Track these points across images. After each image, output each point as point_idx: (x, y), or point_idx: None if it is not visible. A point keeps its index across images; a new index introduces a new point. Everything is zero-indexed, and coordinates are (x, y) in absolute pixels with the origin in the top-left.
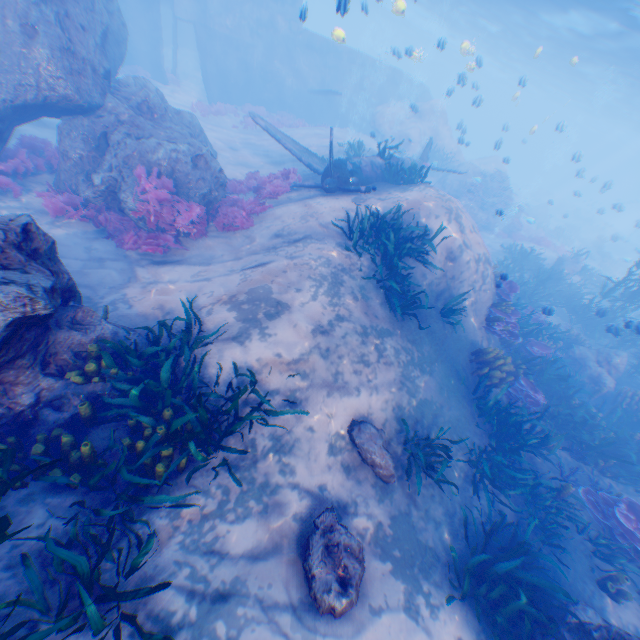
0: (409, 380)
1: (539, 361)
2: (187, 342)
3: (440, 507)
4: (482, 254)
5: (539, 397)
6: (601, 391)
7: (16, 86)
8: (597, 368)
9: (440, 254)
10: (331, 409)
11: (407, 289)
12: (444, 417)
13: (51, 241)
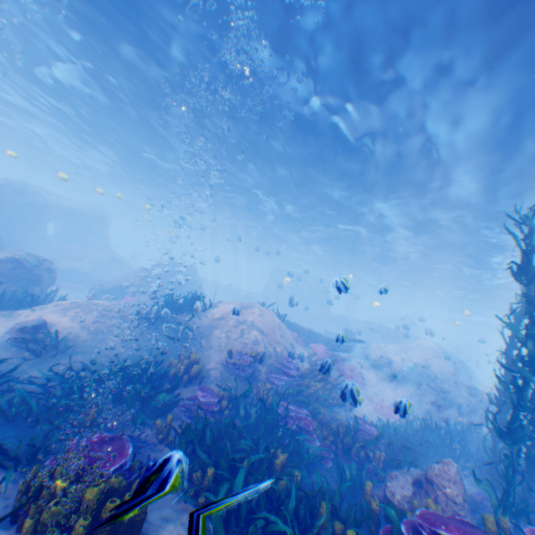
0: (104, 335)
1: (285, 422)
2: (47, 298)
3: (6, 366)
4: (251, 320)
5: (200, 394)
6: (365, 486)
7: (123, 281)
8: (394, 471)
9: (214, 314)
10: (45, 315)
11: (176, 324)
12: (97, 359)
13: (52, 267)
